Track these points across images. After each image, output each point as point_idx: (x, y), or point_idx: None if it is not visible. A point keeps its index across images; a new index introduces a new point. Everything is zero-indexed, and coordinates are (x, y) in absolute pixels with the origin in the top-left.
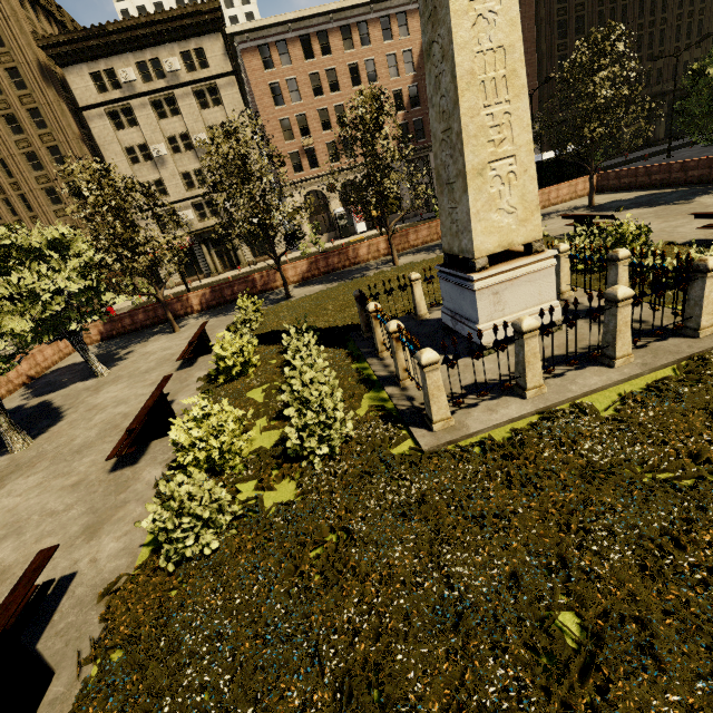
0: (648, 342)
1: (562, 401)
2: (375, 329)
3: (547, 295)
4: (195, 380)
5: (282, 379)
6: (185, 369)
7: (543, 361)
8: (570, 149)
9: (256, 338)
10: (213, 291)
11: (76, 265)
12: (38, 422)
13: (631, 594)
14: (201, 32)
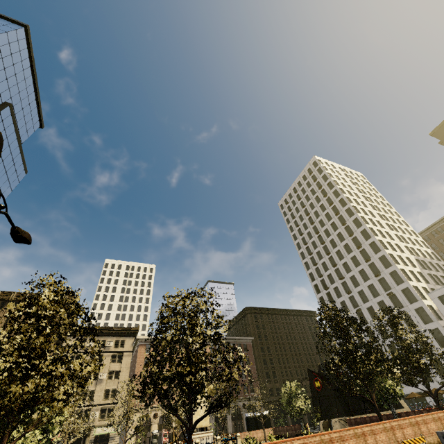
0: None
1: None
2: None
3: None
4: None
5: None
6: None
7: None
8: (259, 413)
9: None
10: None
11: (62, 419)
12: None
13: None
14: (127, 335)
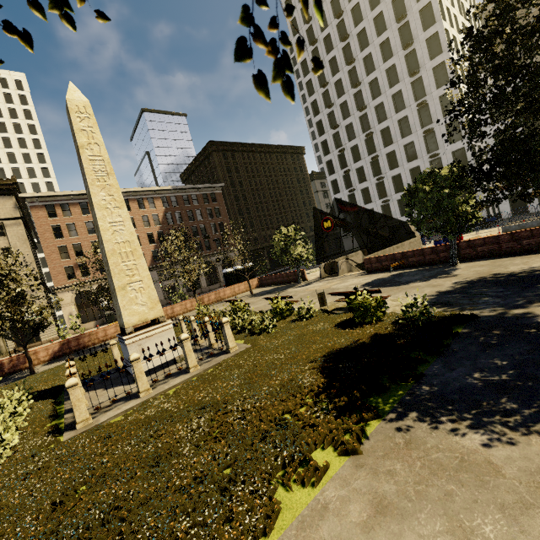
0: (213, 358)
1: (157, 394)
2: None
3: (172, 343)
4: None
5: None
6: None
7: (150, 375)
8: (241, 267)
9: None
10: None
11: None
12: None
13: (116, 463)
14: None
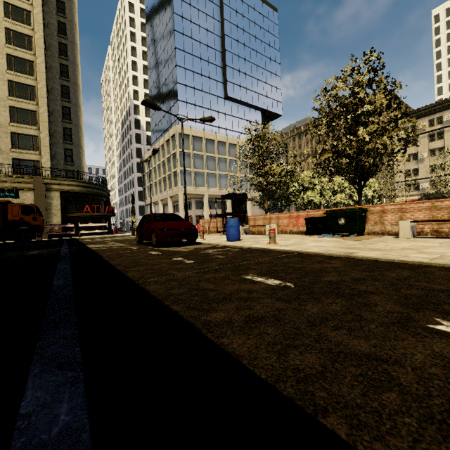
0: None
1: None
2: None
3: None
4: None
5: None
6: None
7: None
8: None
9: None
10: None
11: (373, 189)
12: None
13: None
14: None
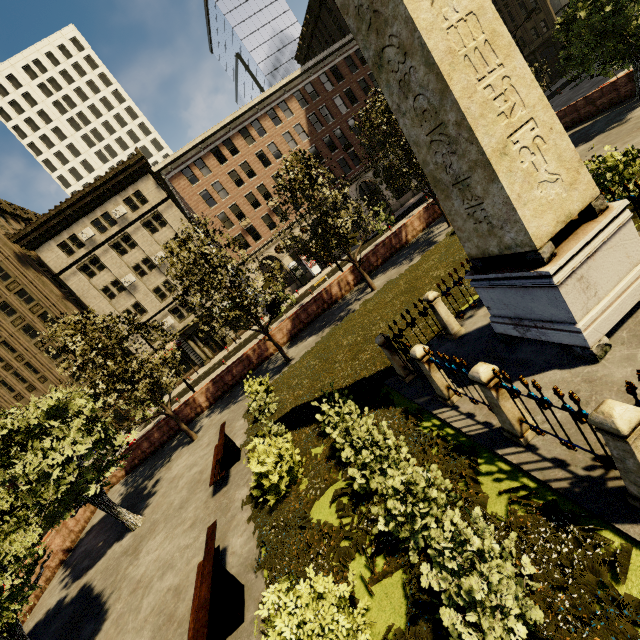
0: None
1: None
2: (432, 375)
3: (636, 254)
4: (239, 505)
5: (343, 475)
6: (221, 490)
7: None
8: None
9: (281, 422)
10: (214, 382)
11: (78, 425)
12: (81, 629)
13: None
14: (134, 180)
